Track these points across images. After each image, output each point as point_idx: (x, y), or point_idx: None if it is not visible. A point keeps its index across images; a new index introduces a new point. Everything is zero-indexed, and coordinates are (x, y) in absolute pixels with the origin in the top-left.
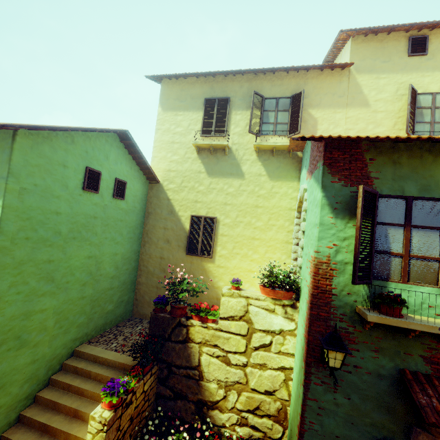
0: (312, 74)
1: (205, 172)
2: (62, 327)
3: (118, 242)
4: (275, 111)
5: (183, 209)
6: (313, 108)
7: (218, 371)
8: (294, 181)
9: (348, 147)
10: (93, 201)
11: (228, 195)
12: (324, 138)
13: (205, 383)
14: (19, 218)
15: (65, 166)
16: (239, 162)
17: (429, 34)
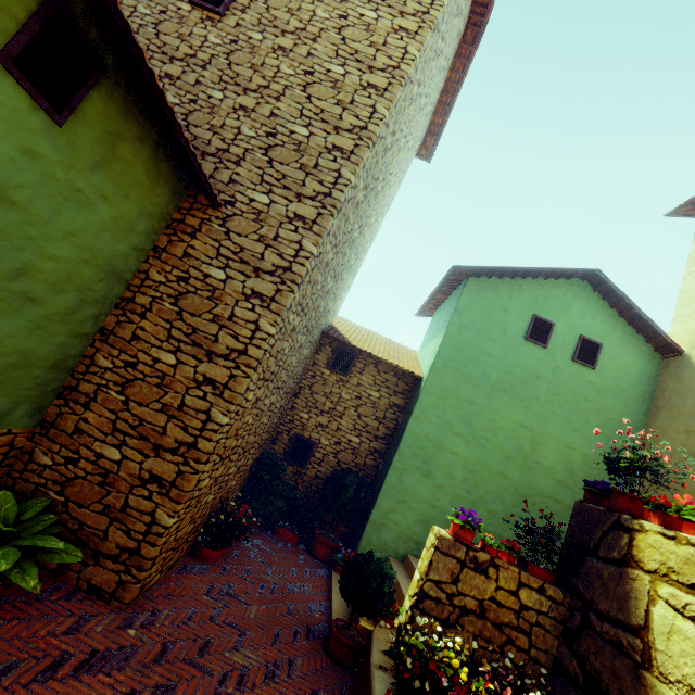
0: None
1: None
2: (469, 493)
3: (577, 430)
4: None
5: None
6: None
7: (694, 661)
8: None
9: None
10: (538, 356)
11: None
12: None
13: (655, 680)
14: (454, 348)
15: (507, 311)
16: None
17: None
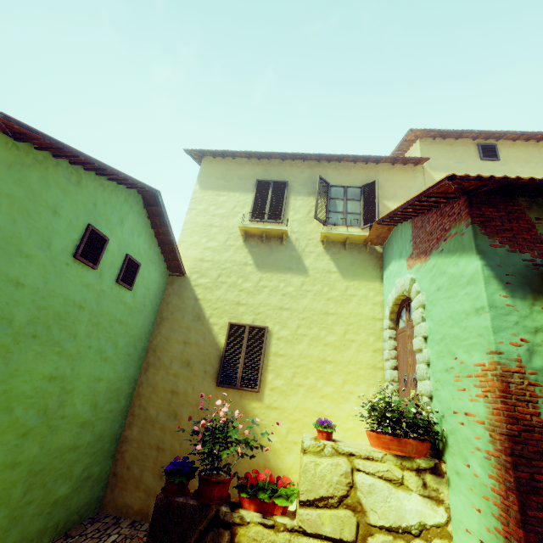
0: (383, 167)
1: (253, 264)
2: None
3: (107, 358)
4: (344, 199)
5: (217, 314)
6: (389, 200)
7: None
8: (375, 282)
9: (502, 203)
10: (85, 279)
11: (285, 296)
12: (482, 179)
13: None
14: None
15: (56, 212)
16: (300, 254)
17: (496, 143)
